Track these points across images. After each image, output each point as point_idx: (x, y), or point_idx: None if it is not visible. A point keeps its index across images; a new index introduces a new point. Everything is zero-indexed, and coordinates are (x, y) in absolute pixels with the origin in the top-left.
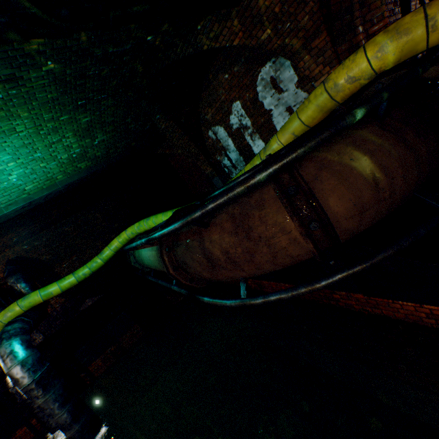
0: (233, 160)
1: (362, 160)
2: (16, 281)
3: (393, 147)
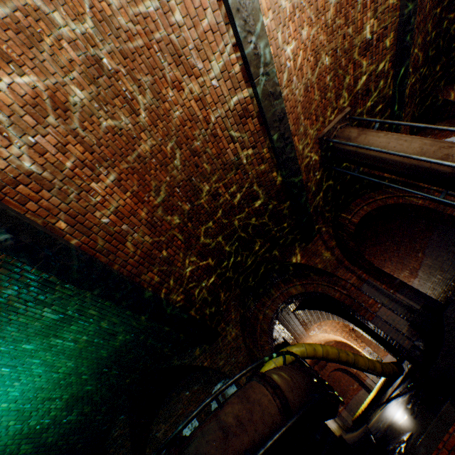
0: None
1: (284, 370)
2: None
3: (292, 369)
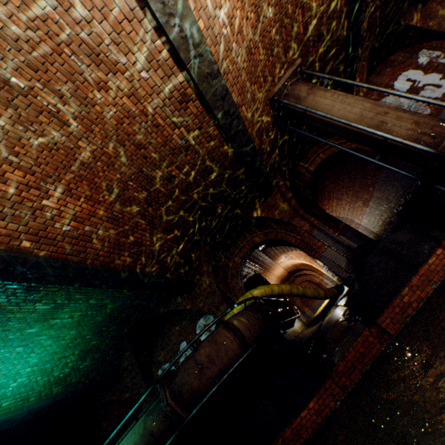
0: None
1: (244, 315)
2: None
3: (250, 313)
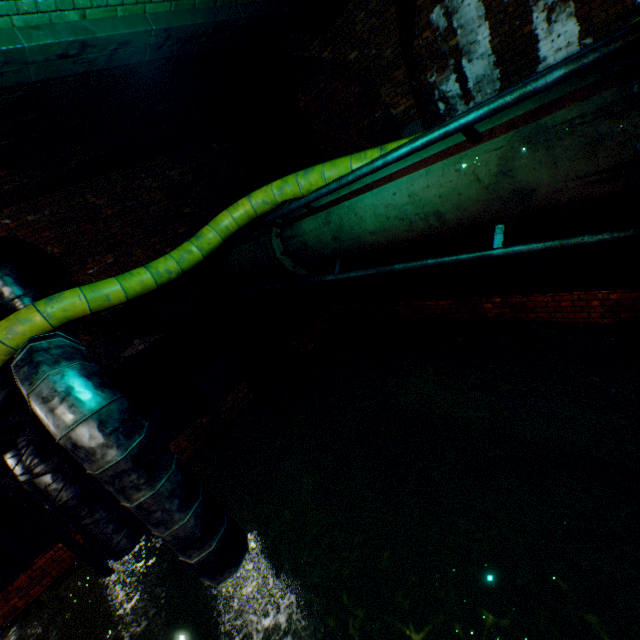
0: (470, 81)
1: None
2: (2, 281)
3: None
